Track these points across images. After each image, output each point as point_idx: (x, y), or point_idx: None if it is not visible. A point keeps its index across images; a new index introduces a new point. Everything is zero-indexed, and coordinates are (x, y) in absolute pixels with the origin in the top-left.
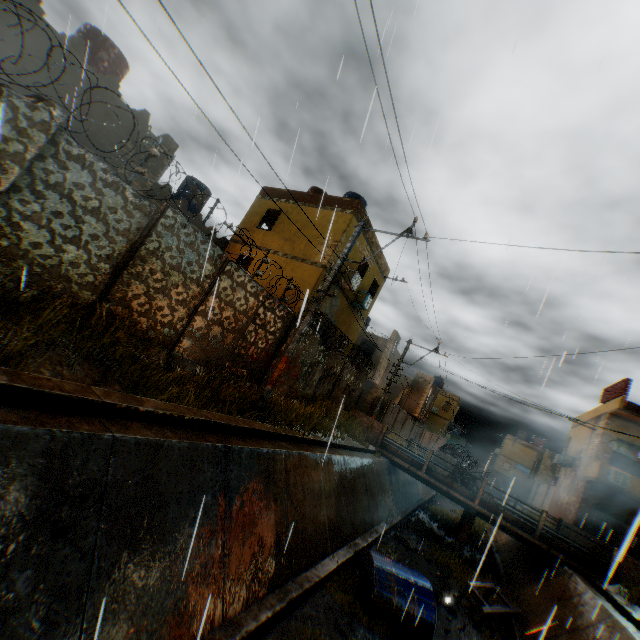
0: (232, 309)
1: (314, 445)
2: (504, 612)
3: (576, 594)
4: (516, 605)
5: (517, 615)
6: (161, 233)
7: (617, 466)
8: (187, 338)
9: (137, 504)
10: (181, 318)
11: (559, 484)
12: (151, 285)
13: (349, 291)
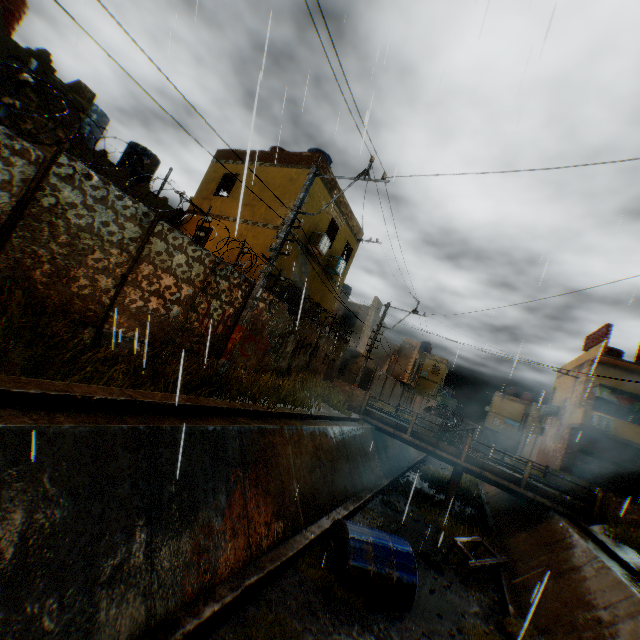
0: (172, 277)
1: (283, 418)
2: (491, 564)
3: (562, 539)
4: (504, 555)
5: (505, 565)
6: (57, 186)
7: (600, 411)
8: (119, 313)
9: (2, 508)
10: (107, 290)
11: (546, 433)
12: (57, 251)
13: (319, 256)
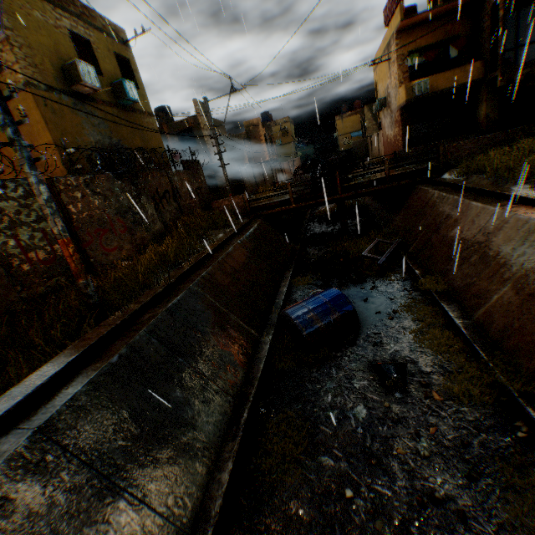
0: None
1: (187, 276)
2: (392, 251)
3: (429, 201)
4: (396, 236)
5: (400, 244)
6: None
7: (417, 78)
8: None
9: None
10: None
11: (384, 126)
12: None
13: (99, 94)
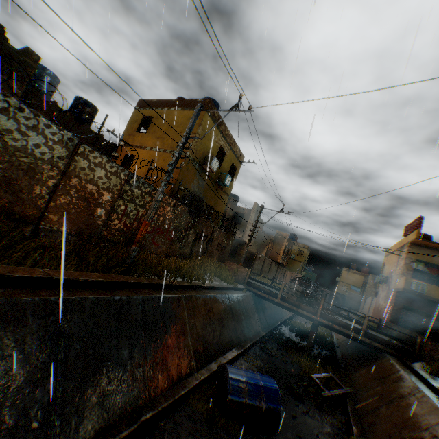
0: (95, 186)
1: (182, 289)
2: (340, 394)
3: (392, 373)
4: (350, 386)
5: (350, 394)
6: None
7: (417, 278)
8: (53, 213)
9: None
10: (41, 196)
11: (379, 296)
12: None
13: (212, 173)
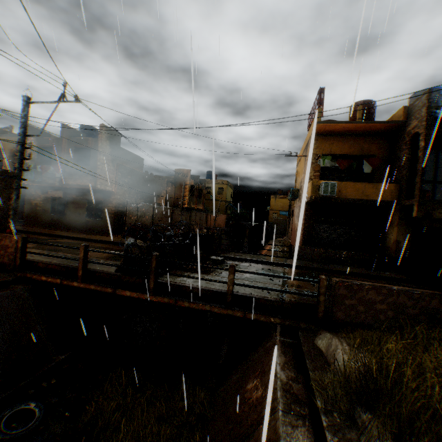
0: None
1: None
2: None
3: (259, 427)
4: None
5: None
6: None
7: (328, 179)
8: None
9: None
10: None
11: (294, 214)
12: None
13: None
